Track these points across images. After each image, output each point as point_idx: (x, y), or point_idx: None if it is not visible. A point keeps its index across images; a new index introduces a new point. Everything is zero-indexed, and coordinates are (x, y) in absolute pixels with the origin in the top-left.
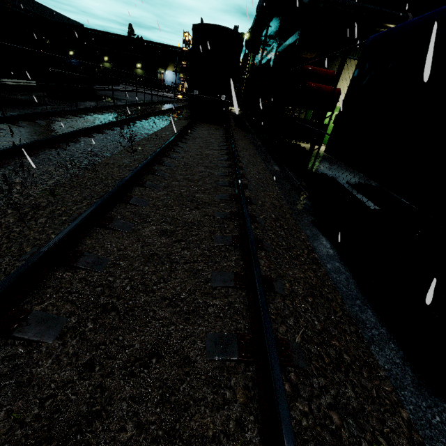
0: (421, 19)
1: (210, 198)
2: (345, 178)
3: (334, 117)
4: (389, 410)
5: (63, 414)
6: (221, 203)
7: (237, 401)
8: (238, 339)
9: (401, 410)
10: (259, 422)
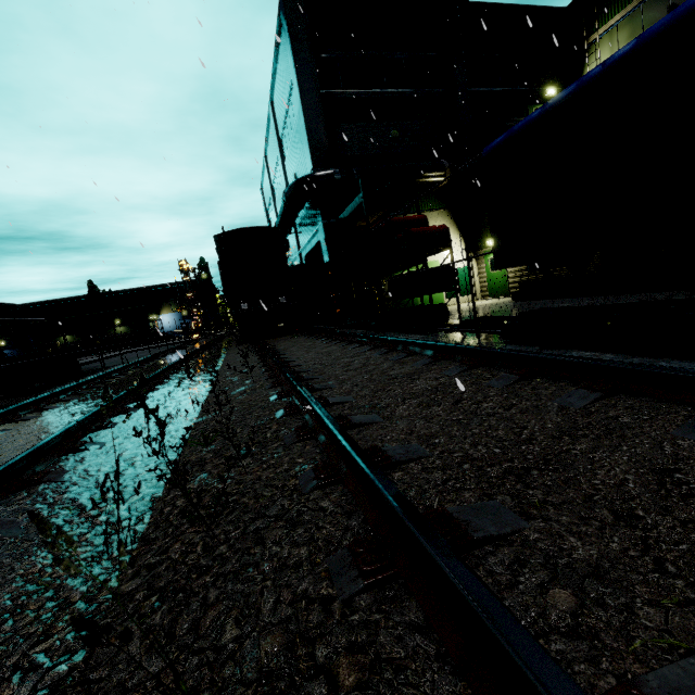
0: (544, 109)
1: (410, 369)
2: None
3: None
4: None
5: None
6: (432, 366)
7: None
8: None
9: None
10: None
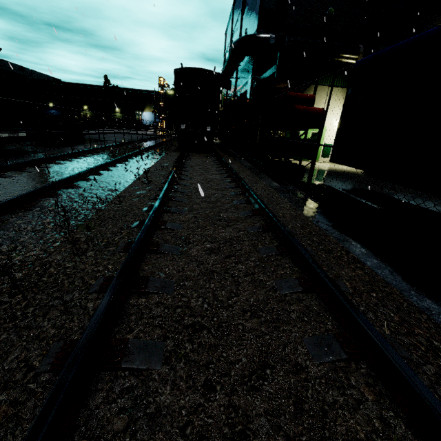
0: (408, 42)
1: (235, 216)
2: (340, 186)
3: (310, 135)
4: None
5: (210, 440)
6: (248, 219)
7: (368, 399)
8: (337, 338)
9: None
10: (401, 416)
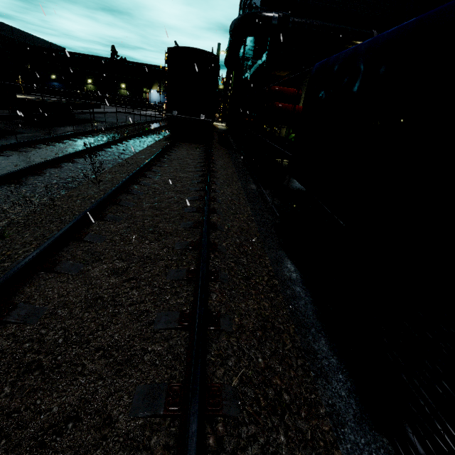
0: (349, 52)
1: (173, 228)
2: None
3: None
4: (322, 454)
5: None
6: (185, 232)
7: None
8: (167, 391)
9: (335, 451)
10: None
